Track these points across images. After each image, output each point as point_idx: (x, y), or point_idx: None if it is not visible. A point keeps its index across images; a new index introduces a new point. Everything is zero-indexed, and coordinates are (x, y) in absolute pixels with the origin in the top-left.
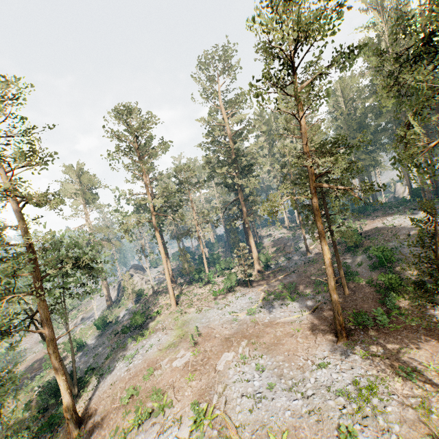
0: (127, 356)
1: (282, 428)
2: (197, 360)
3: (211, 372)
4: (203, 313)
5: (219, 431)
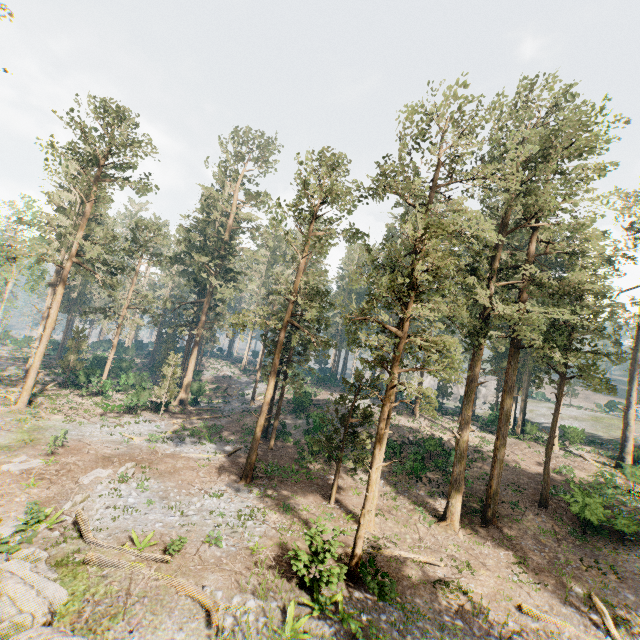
0: None
1: (148, 534)
2: (49, 469)
3: (69, 483)
4: (76, 425)
5: (63, 533)
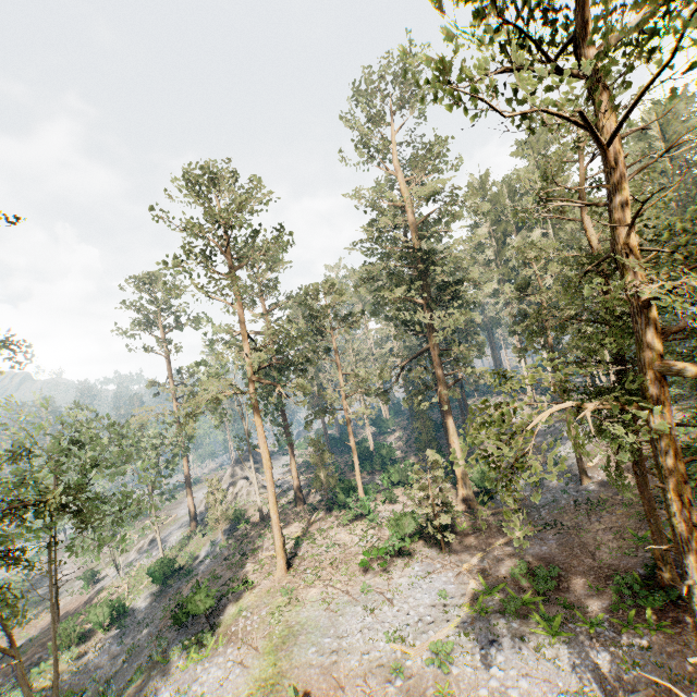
0: None
1: None
2: None
3: None
4: (332, 611)
5: None
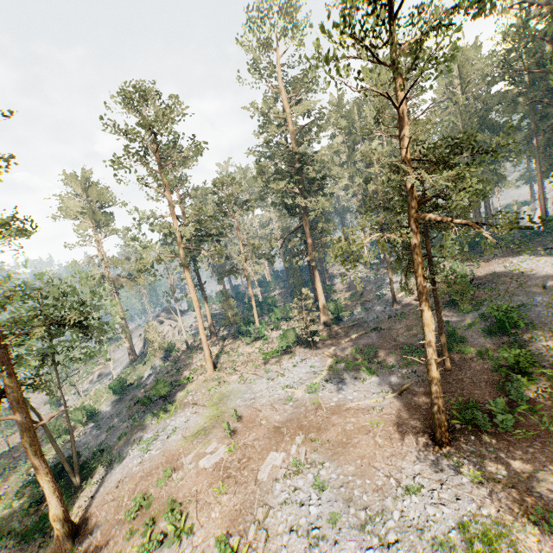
0: (142, 442)
1: None
2: (232, 460)
3: (250, 482)
4: (248, 384)
5: None
